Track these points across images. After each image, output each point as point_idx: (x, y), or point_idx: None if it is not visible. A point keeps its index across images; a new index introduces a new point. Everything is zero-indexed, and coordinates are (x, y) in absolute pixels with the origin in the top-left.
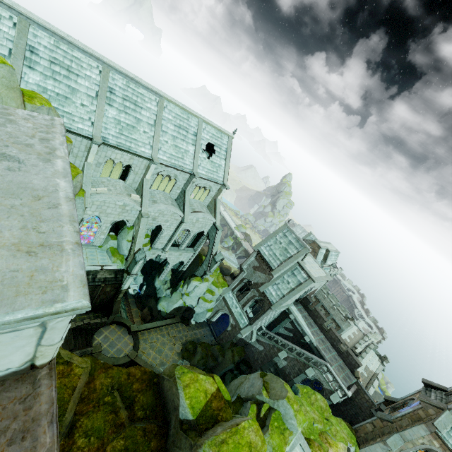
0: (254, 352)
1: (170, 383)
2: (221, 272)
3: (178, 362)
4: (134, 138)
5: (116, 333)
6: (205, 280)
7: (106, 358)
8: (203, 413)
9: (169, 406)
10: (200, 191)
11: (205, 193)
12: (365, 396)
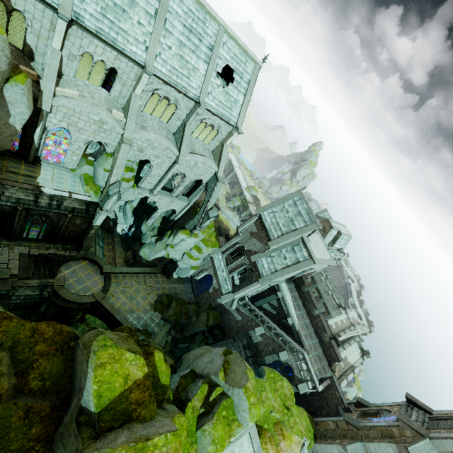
0: (231, 319)
1: (82, 356)
2: (218, 231)
3: (149, 313)
4: (123, 27)
5: (86, 270)
6: (193, 235)
7: (69, 293)
8: (112, 406)
9: (76, 383)
10: (208, 132)
11: (213, 135)
12: (336, 393)
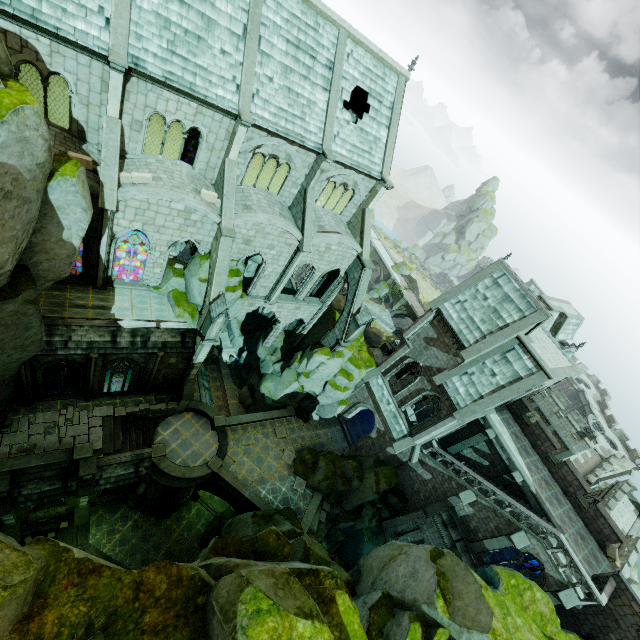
0: (414, 479)
1: (223, 636)
2: (366, 339)
3: (287, 480)
4: (201, 64)
5: (192, 427)
6: (337, 355)
7: (173, 466)
8: None
9: None
10: (336, 196)
11: (345, 198)
12: (633, 605)
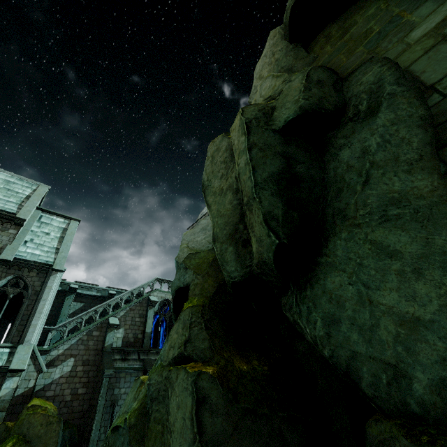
0: (58, 391)
1: None
2: None
3: None
4: None
5: None
6: None
7: None
8: None
9: None
10: None
11: None
12: None
